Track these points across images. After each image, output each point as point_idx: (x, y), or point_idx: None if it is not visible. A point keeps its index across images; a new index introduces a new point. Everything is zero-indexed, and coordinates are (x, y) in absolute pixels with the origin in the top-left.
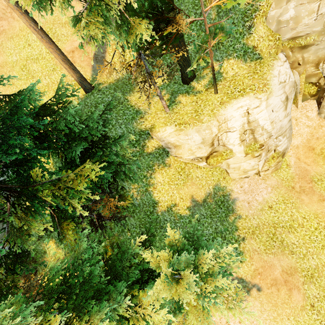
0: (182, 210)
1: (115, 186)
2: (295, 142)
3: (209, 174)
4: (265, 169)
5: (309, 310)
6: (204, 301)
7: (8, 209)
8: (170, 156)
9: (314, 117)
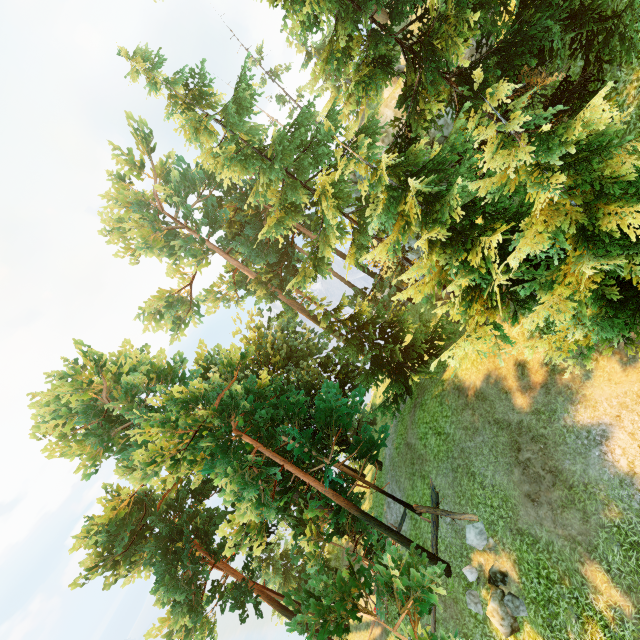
0: None
1: (598, 86)
2: None
3: None
4: None
5: None
6: (536, 189)
7: (416, 85)
8: None
9: None
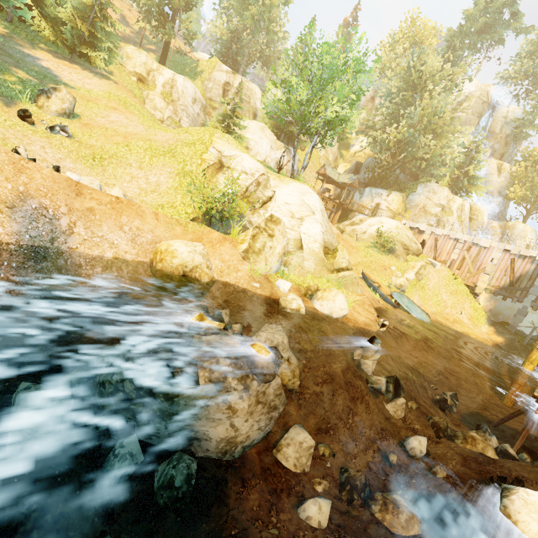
0: (99, 64)
1: None
2: None
3: (133, 86)
4: (168, 125)
5: (139, 105)
6: None
7: None
8: (119, 62)
9: None
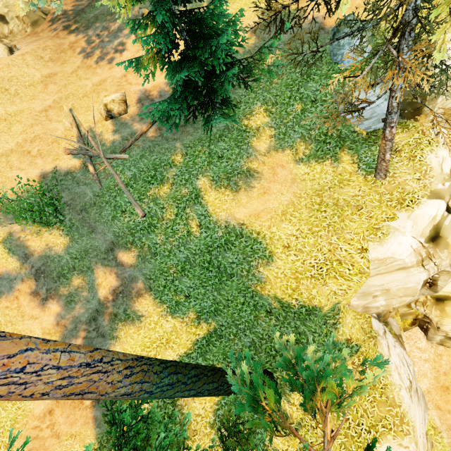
0: None
1: None
2: (423, 386)
3: None
4: None
5: None
6: None
7: None
8: None
9: (425, 346)
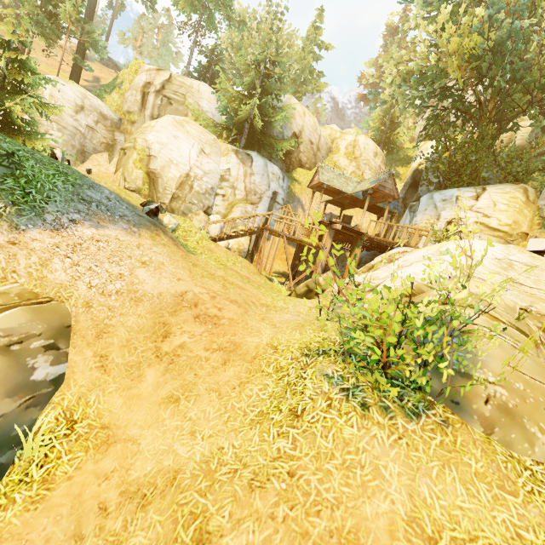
0: None
1: None
2: None
3: None
4: None
5: None
6: None
7: None
8: None
9: (111, 171)
